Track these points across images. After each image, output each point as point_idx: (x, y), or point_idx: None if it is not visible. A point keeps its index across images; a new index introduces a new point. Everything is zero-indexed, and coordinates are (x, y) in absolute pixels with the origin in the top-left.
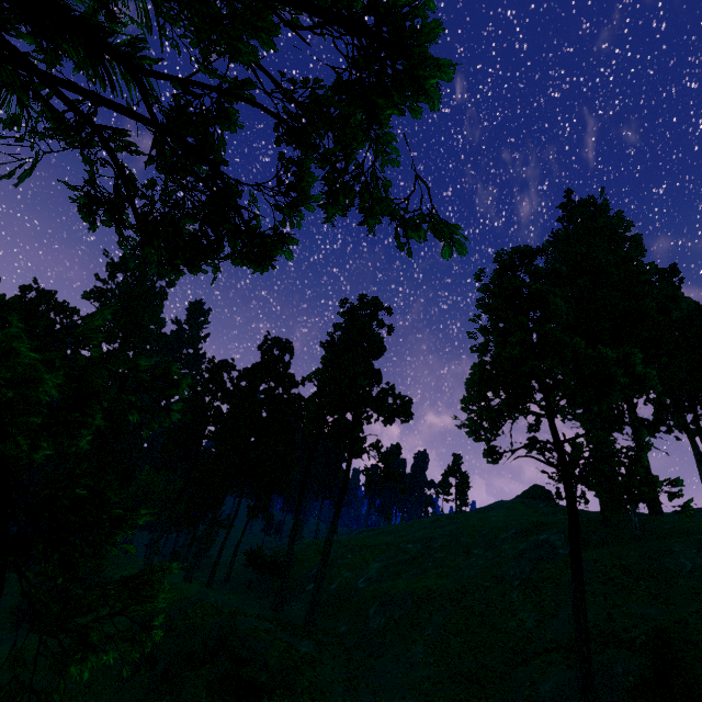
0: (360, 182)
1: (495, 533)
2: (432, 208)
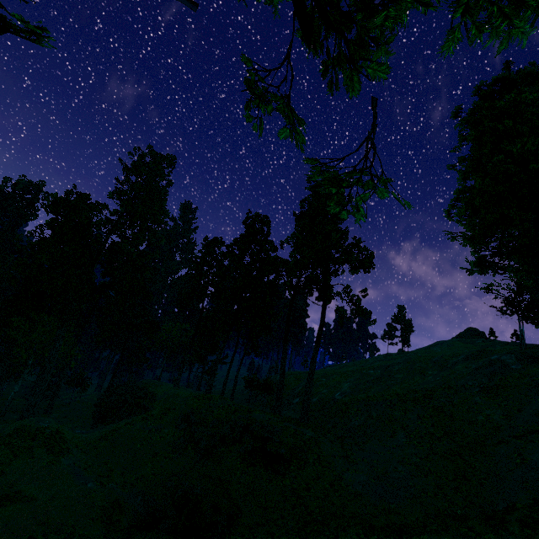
0: None
1: (445, 359)
2: None
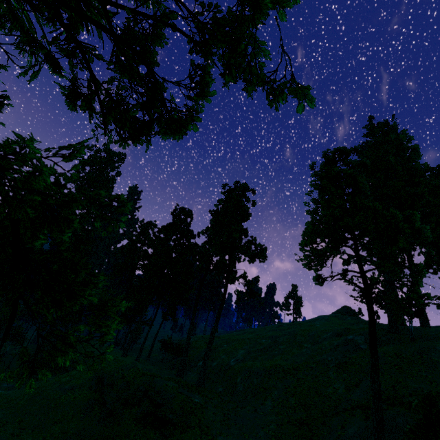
0: (245, 61)
1: (318, 334)
2: (293, 75)
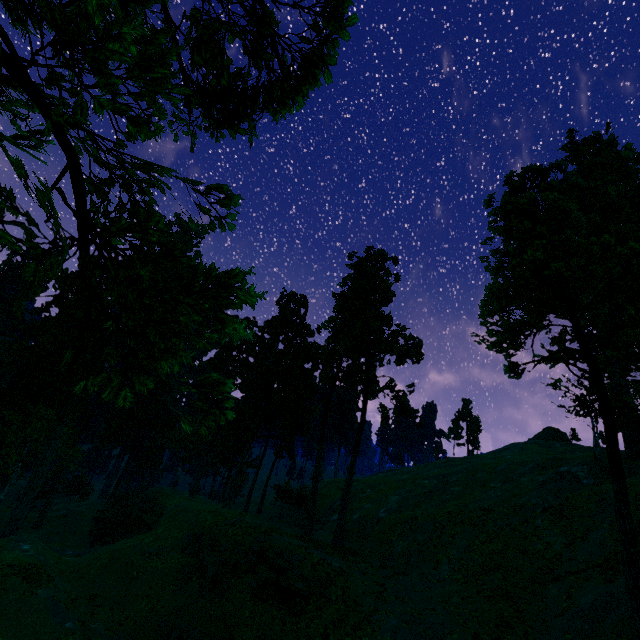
0: None
1: (511, 468)
2: None
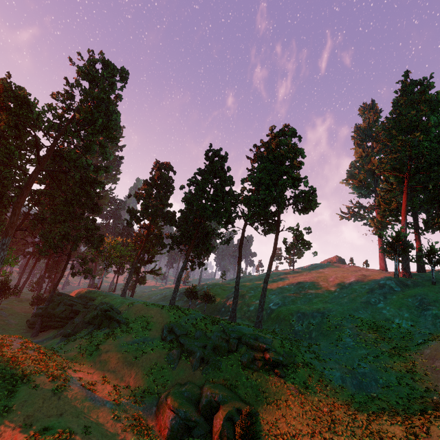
0: None
1: (340, 280)
2: None
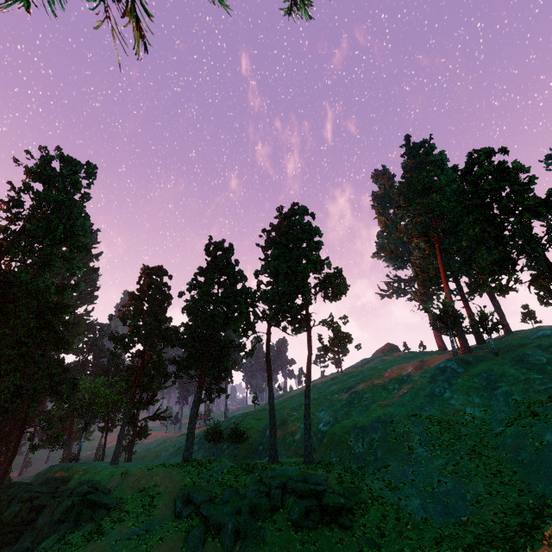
0: None
1: (397, 373)
2: None
